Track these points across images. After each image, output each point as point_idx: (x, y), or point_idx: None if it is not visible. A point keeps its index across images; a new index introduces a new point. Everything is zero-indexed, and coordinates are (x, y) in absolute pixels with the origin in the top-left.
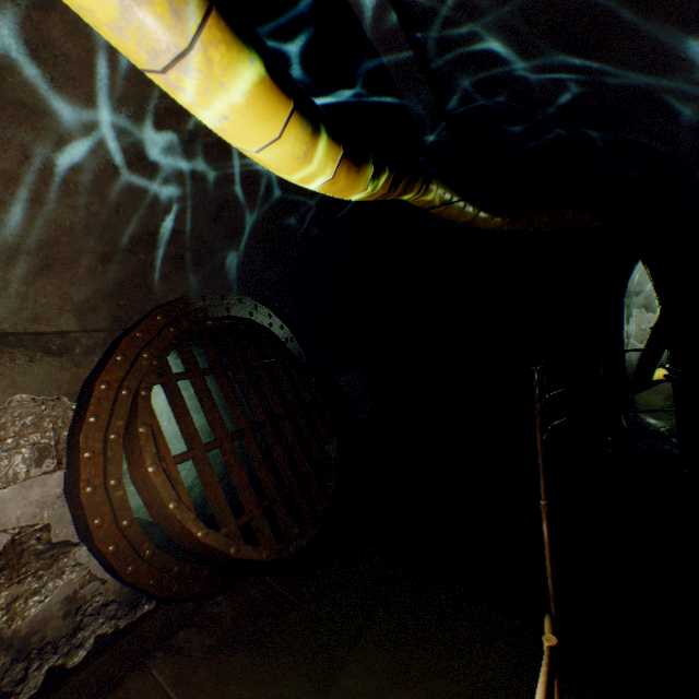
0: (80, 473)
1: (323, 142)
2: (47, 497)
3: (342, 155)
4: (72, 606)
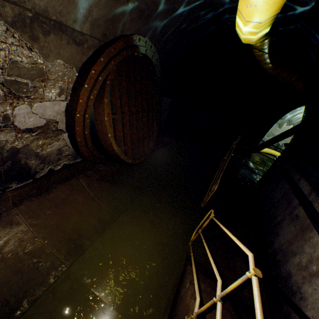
0: (77, 108)
1: (269, 27)
2: (59, 111)
3: (266, 32)
4: (59, 152)
